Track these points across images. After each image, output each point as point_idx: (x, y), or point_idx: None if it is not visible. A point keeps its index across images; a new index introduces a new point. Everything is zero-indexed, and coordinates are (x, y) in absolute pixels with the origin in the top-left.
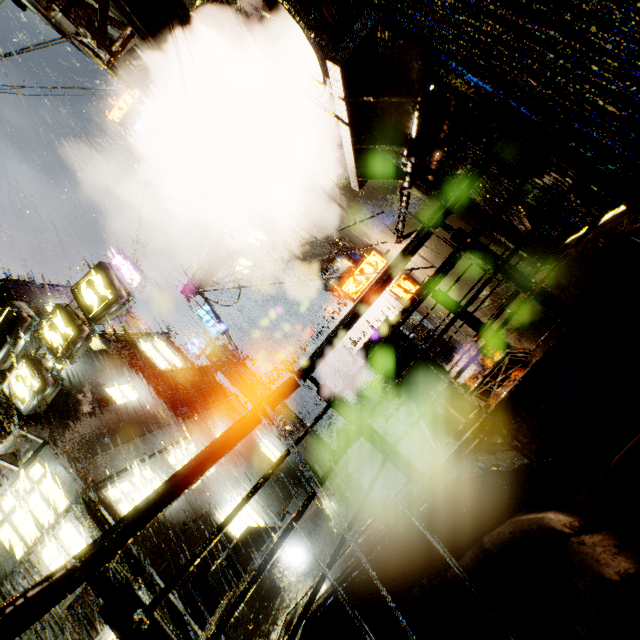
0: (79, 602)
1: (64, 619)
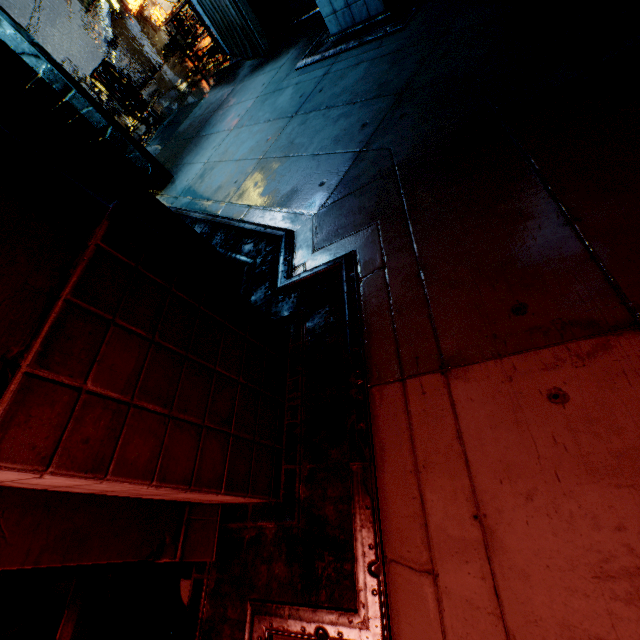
0: None
1: None
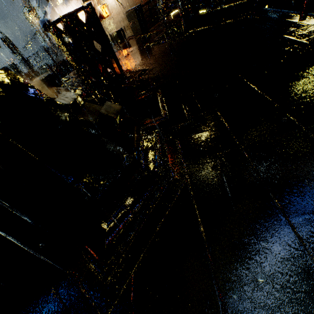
0: None
1: None
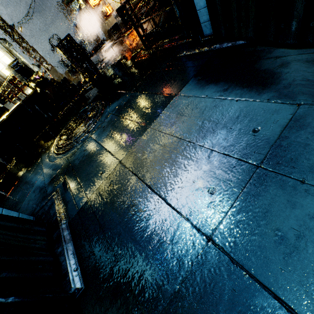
0: (14, 78)
1: (8, 83)
